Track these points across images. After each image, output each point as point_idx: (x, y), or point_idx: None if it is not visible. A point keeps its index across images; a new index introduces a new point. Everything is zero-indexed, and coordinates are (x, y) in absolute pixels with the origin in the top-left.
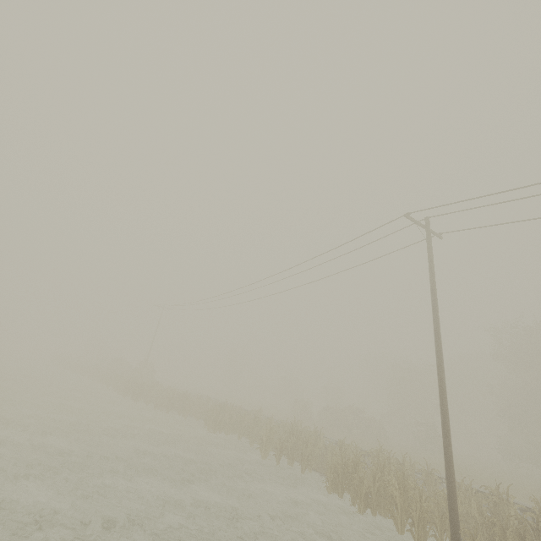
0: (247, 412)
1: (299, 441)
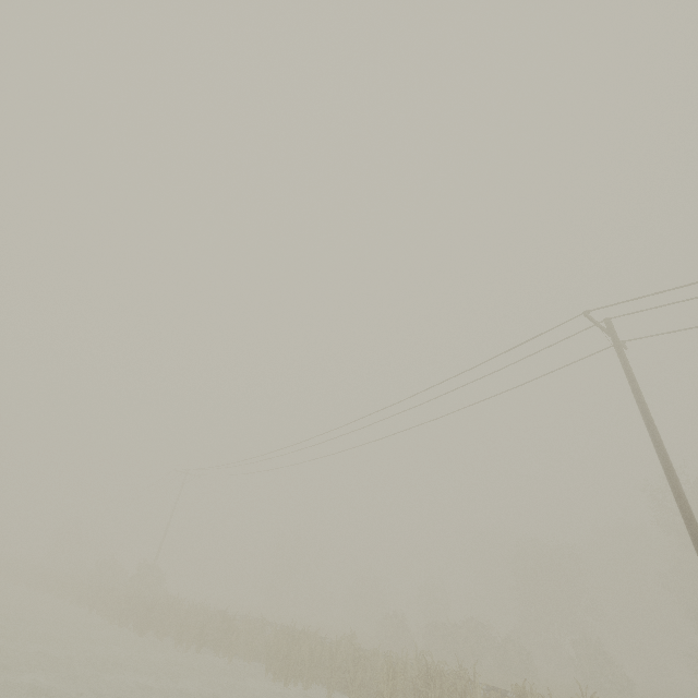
0: (339, 641)
1: (445, 692)
